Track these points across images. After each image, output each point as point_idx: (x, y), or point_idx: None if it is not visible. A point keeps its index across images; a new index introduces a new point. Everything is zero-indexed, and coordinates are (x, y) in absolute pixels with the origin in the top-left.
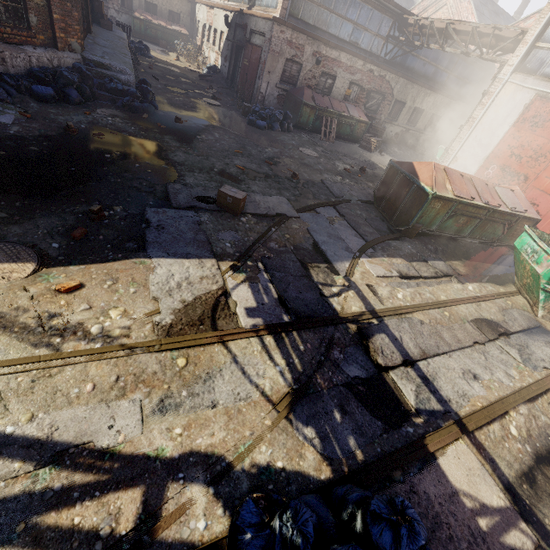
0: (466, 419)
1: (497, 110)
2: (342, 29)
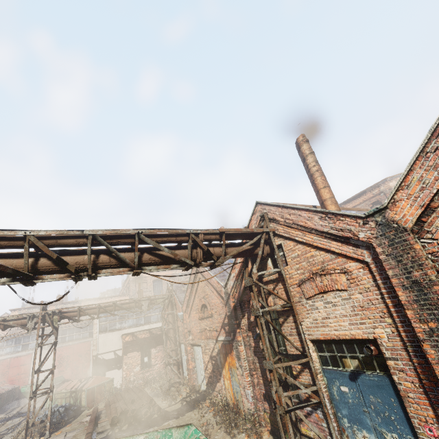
0: None
1: None
2: None
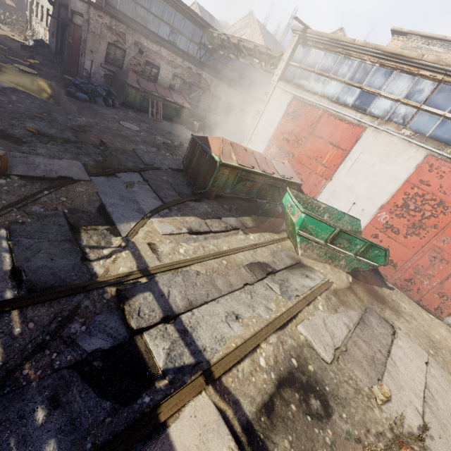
0: (215, 366)
1: (272, 106)
2: (160, 28)
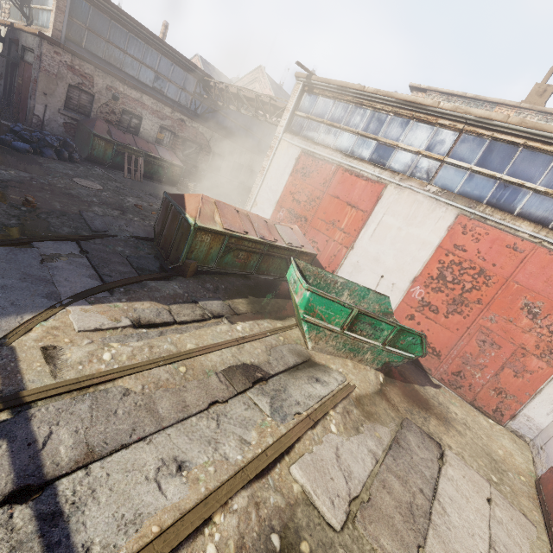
0: None
1: (278, 162)
2: (142, 73)
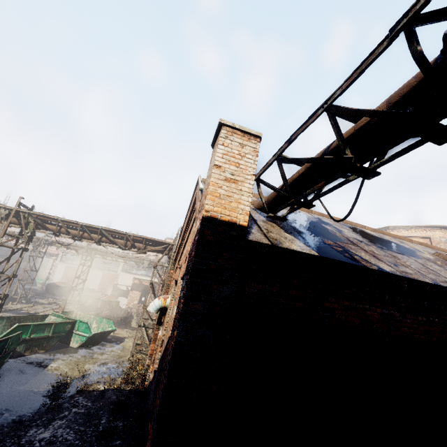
0: None
1: (59, 269)
2: None
